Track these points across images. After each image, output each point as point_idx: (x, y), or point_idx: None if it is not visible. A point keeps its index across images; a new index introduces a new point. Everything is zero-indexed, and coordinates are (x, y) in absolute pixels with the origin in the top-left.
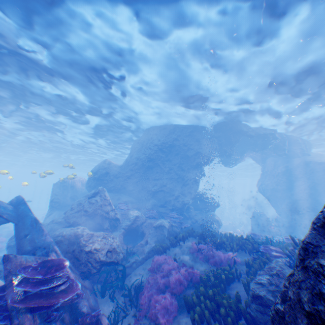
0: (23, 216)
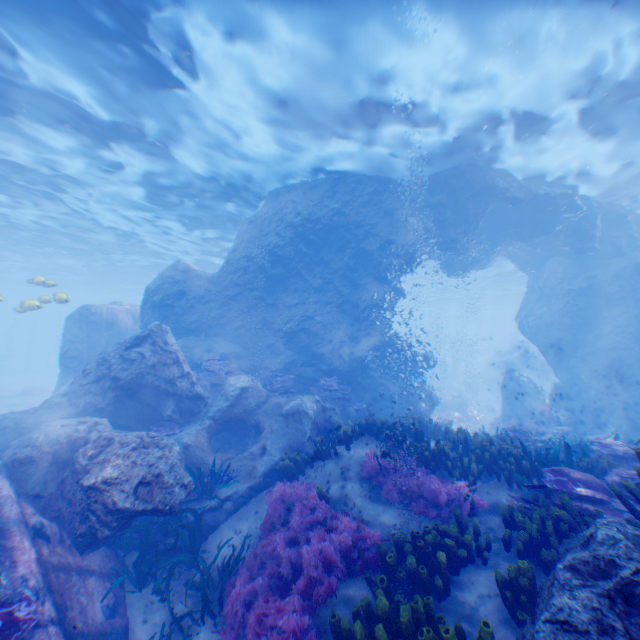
0: None
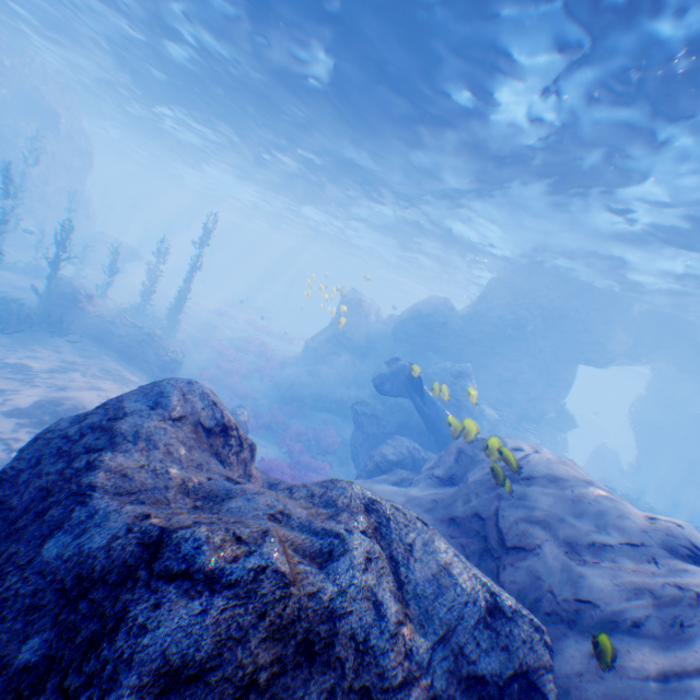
0: (427, 400)
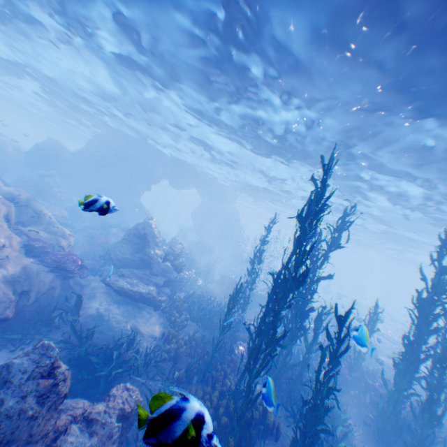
0: None
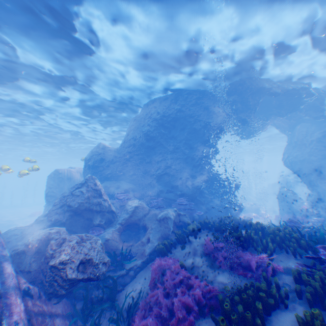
0: None
